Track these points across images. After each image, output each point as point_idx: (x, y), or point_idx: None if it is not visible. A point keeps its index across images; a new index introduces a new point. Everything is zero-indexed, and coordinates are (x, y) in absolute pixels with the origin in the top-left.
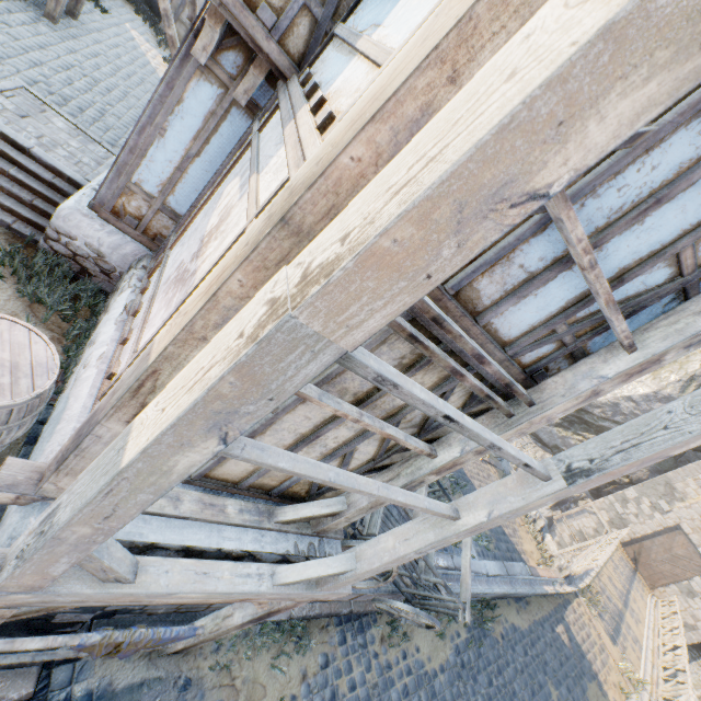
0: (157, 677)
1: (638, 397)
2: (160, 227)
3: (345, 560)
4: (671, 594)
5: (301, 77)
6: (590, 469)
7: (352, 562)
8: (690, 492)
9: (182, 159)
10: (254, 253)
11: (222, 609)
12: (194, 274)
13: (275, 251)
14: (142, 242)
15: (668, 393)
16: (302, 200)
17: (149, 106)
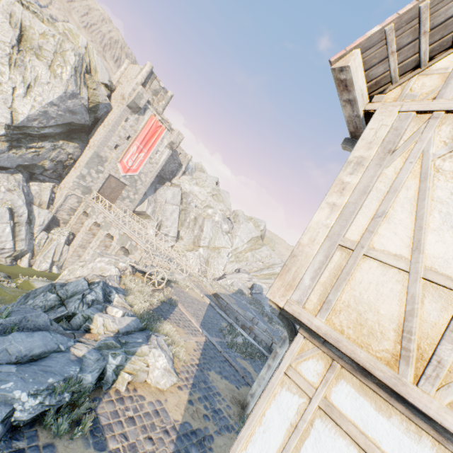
0: None
1: (57, 100)
2: None
3: None
4: (119, 204)
5: None
6: None
7: None
8: (109, 155)
9: None
10: None
11: None
12: None
13: None
14: None
15: (72, 91)
16: None
17: None
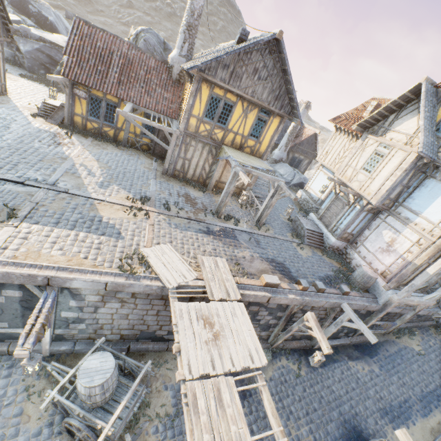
0: (386, 339)
1: None
2: (348, 237)
3: (435, 293)
4: None
5: (397, 213)
6: None
7: (437, 293)
8: None
9: (357, 224)
10: (434, 251)
11: (400, 317)
12: (395, 250)
13: (436, 251)
14: (345, 242)
15: None
16: (440, 247)
17: (353, 219)
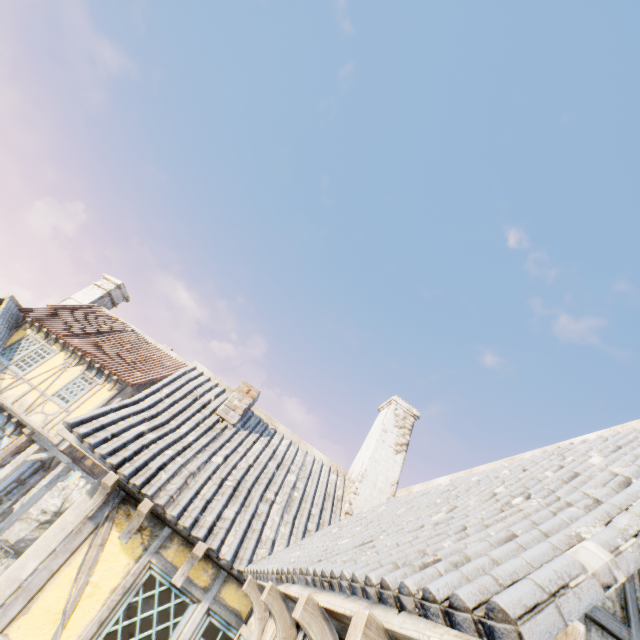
0: None
1: None
2: None
3: None
4: None
5: None
6: (2, 529)
7: None
8: None
9: None
10: None
11: None
12: None
13: None
14: None
15: None
16: None
17: None
